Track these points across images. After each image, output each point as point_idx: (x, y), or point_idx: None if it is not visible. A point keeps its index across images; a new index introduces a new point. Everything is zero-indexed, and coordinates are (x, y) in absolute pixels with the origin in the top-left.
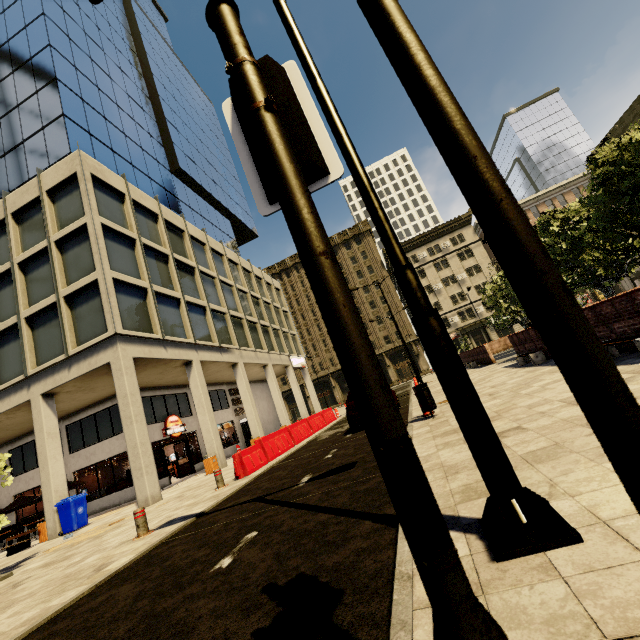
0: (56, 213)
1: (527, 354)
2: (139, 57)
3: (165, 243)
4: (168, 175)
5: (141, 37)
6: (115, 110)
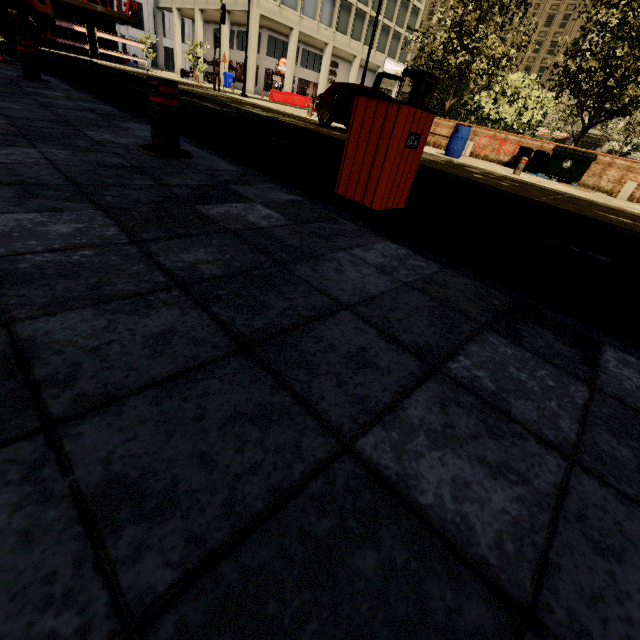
0: None
1: None
2: None
3: None
4: None
5: None
6: None
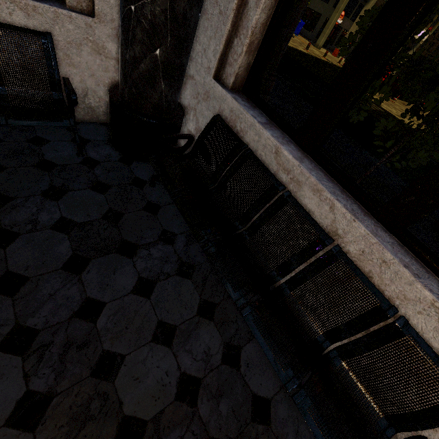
0: None
1: None
2: None
3: None
4: None
5: None
6: None
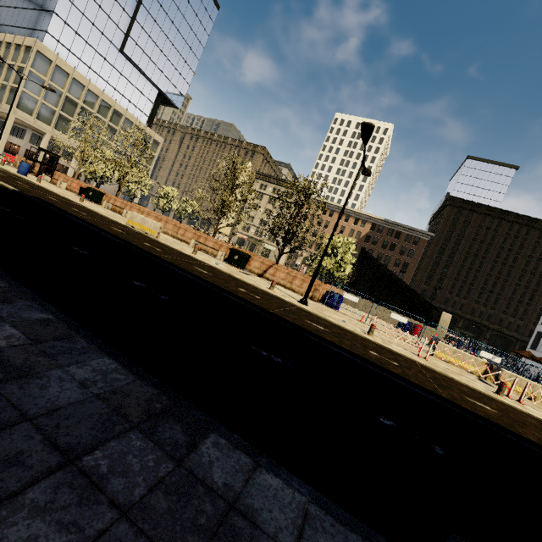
0: (24, 55)
1: None
2: None
3: (66, 87)
4: (115, 52)
5: None
6: (96, 10)
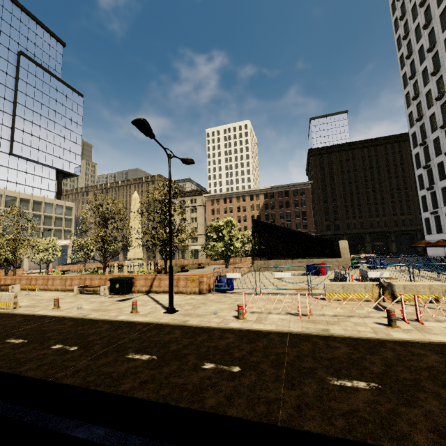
0: None
1: None
2: (15, 91)
3: None
4: (6, 156)
5: (18, 81)
6: None
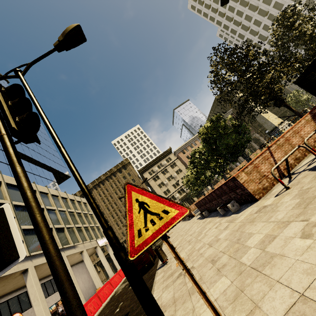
0: None
1: (202, 212)
2: None
3: (6, 197)
4: None
5: None
6: None
